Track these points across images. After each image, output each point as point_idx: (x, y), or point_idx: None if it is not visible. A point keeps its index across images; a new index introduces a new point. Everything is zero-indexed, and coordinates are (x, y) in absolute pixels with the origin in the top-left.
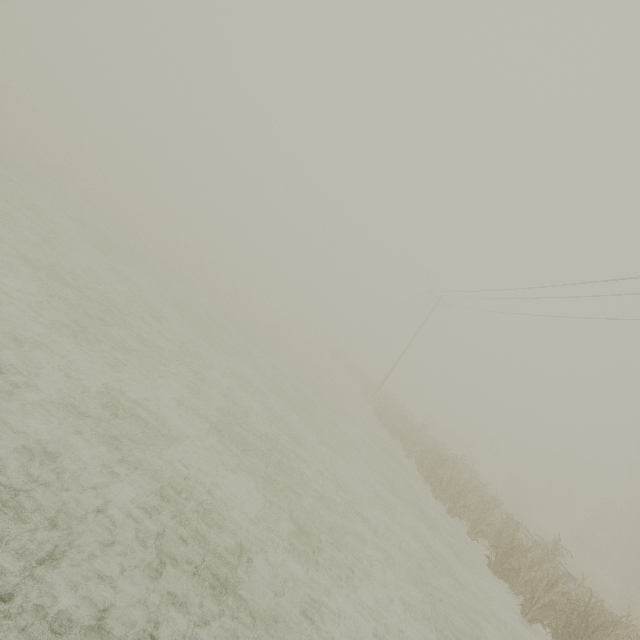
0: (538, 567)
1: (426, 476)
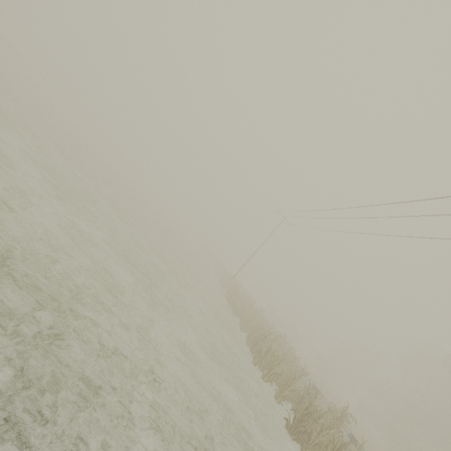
0: (326, 433)
1: (251, 346)
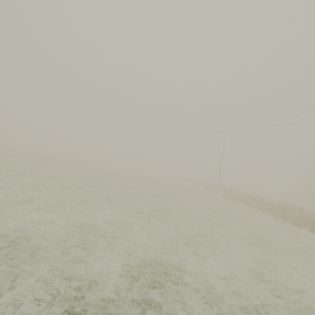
0: None
1: (283, 218)
